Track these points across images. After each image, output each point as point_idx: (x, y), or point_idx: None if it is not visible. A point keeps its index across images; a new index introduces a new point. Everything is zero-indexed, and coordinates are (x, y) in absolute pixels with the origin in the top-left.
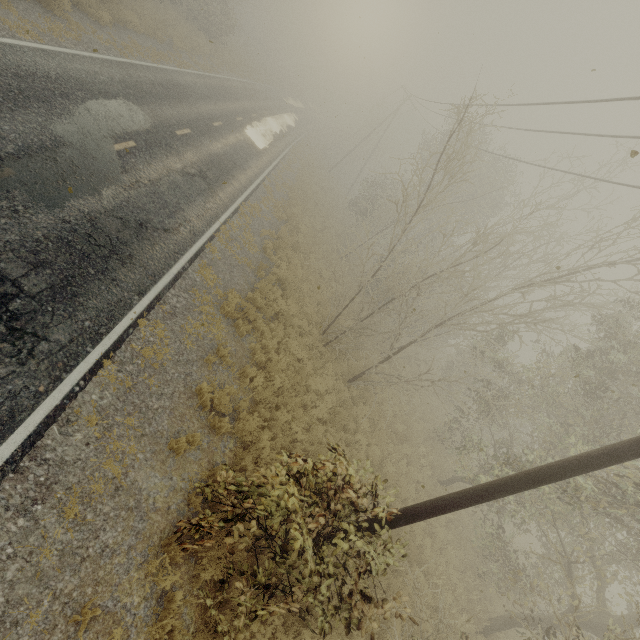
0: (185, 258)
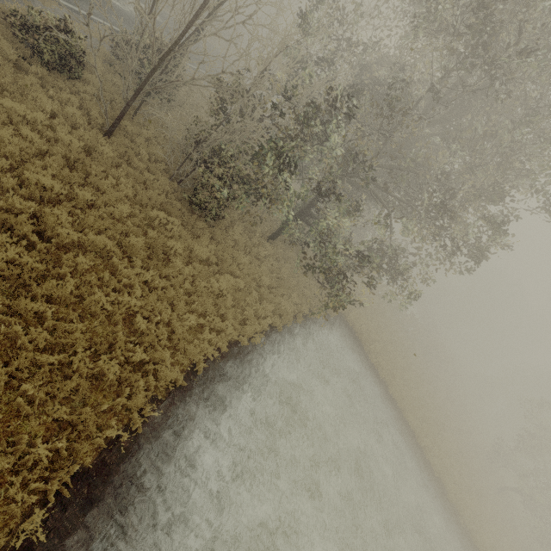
0: None
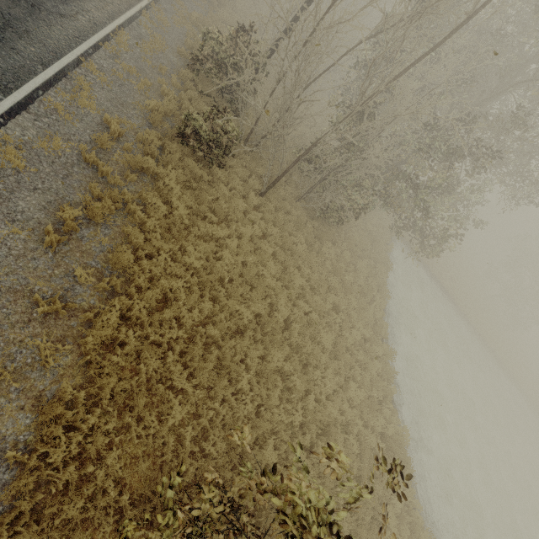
0: None
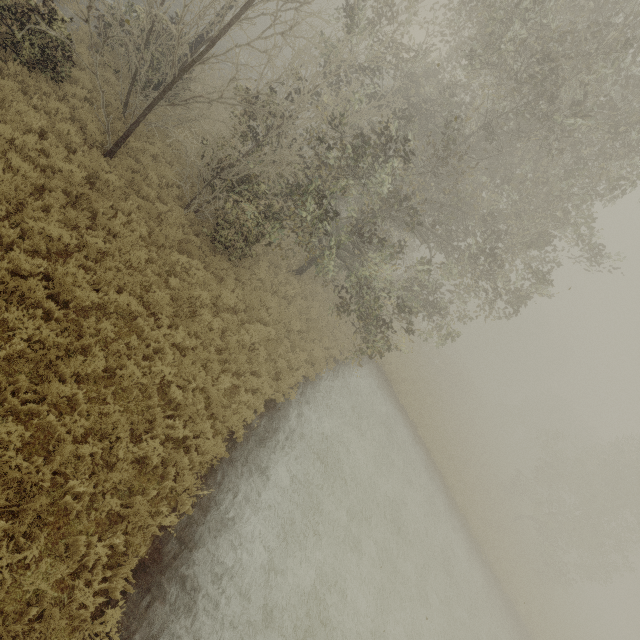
0: None
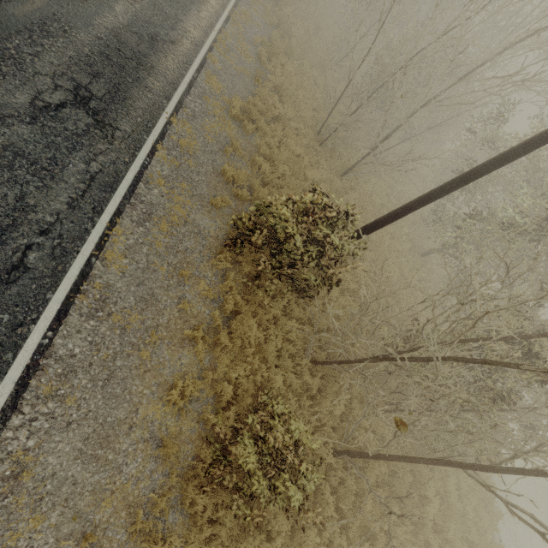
0: (193, 68)
